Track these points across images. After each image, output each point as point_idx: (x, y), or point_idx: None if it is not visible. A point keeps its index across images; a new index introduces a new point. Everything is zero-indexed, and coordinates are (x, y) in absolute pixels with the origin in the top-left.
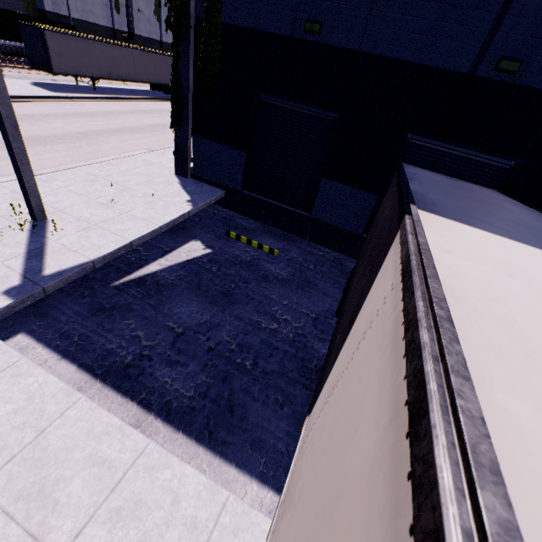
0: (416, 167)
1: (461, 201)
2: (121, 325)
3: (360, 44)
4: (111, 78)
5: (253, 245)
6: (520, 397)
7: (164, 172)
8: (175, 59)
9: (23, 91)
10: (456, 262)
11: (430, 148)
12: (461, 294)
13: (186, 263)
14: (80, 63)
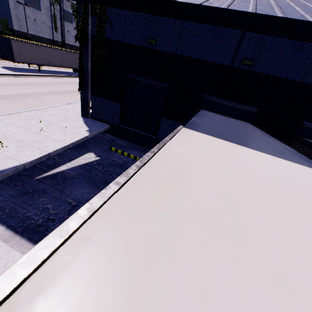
0: (208, 111)
1: (219, 126)
2: (38, 201)
3: (176, 50)
4: (49, 65)
5: (125, 154)
6: (147, 193)
7: (75, 115)
8: (81, 56)
9: None
10: (179, 148)
11: (215, 102)
12: (165, 159)
13: (83, 165)
14: (31, 57)
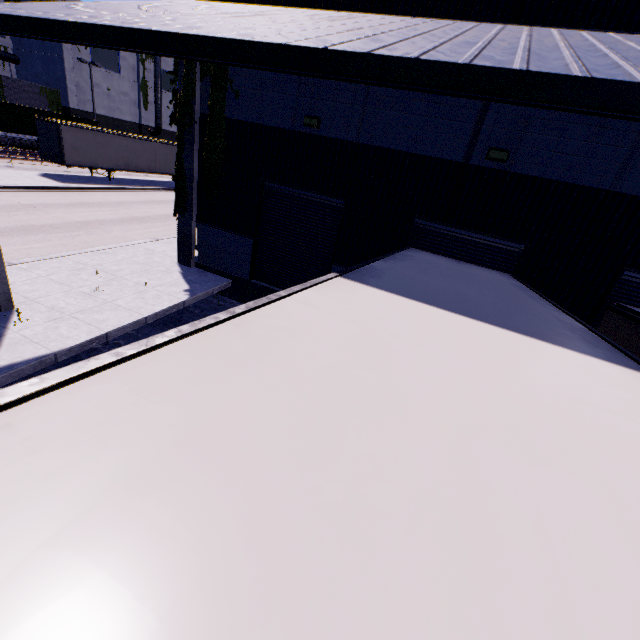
0: (425, 251)
1: (428, 277)
2: None
3: (358, 136)
4: (129, 169)
5: None
6: (171, 373)
7: (166, 261)
8: (180, 150)
9: (28, 182)
10: (299, 310)
11: (439, 233)
12: (253, 325)
13: None
14: (95, 156)
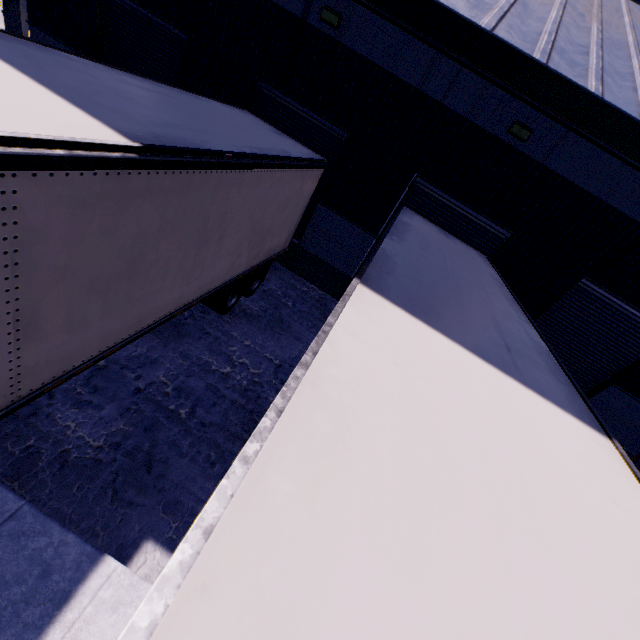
0: (257, 117)
1: (127, 86)
2: None
3: None
4: None
5: None
6: None
7: None
8: None
9: None
10: None
11: (279, 102)
12: None
13: None
14: None
